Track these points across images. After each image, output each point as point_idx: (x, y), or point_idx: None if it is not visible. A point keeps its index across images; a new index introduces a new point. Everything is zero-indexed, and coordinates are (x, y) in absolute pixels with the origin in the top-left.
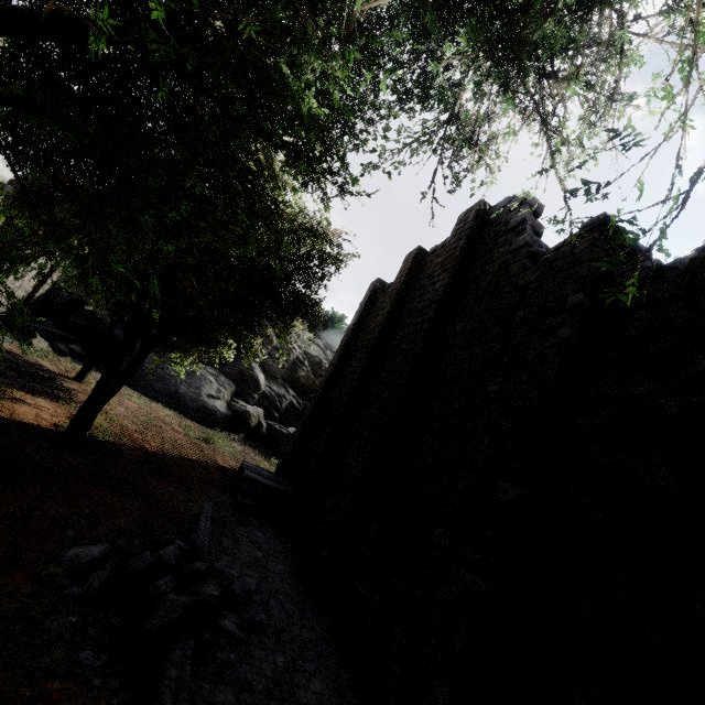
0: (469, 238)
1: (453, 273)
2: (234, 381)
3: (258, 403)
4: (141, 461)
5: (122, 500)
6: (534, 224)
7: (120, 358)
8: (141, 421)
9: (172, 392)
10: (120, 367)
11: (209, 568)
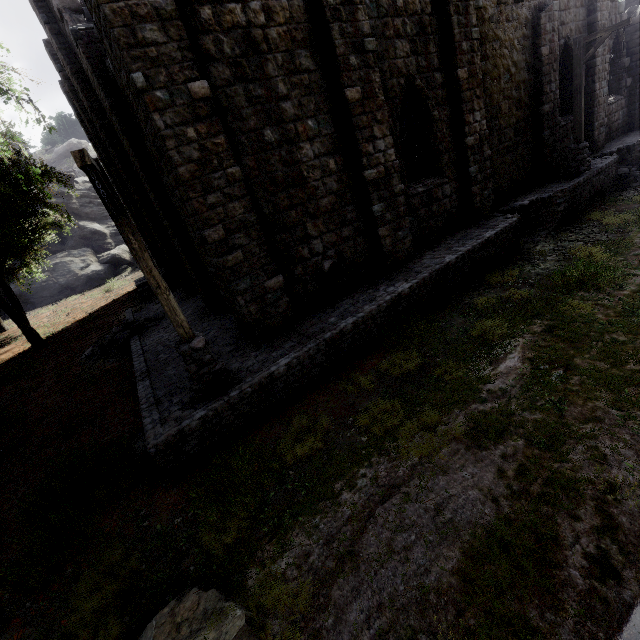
0: (55, 34)
1: (77, 79)
2: (85, 246)
3: (117, 244)
4: (80, 324)
5: (88, 338)
6: (68, 4)
7: (1, 300)
8: (62, 315)
9: (60, 289)
10: (7, 303)
11: (135, 322)
